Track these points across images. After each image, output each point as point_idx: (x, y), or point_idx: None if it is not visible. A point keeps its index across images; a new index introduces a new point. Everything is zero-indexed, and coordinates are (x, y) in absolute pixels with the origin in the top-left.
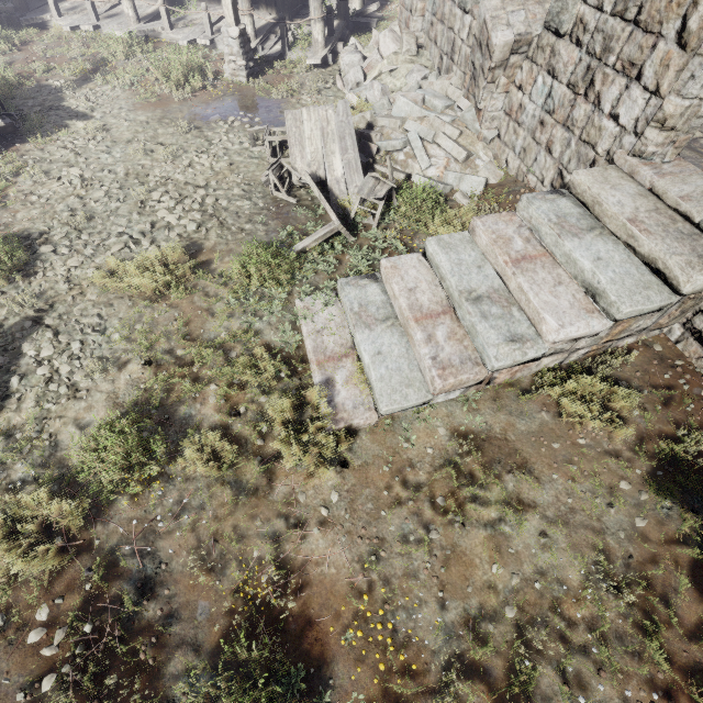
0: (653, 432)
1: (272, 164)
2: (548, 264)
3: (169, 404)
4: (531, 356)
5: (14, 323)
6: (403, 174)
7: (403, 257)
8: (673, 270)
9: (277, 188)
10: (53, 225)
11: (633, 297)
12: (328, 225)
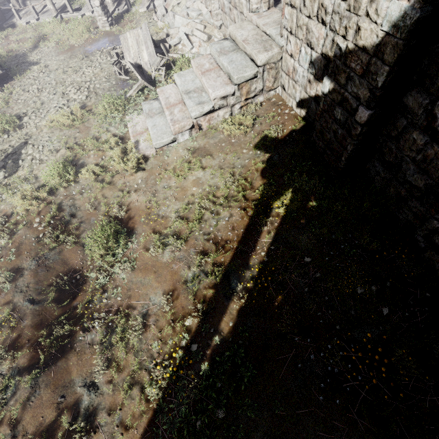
0: (261, 131)
1: (115, 62)
2: (217, 70)
3: (76, 160)
4: (207, 109)
5: (18, 145)
6: (180, 54)
7: (166, 86)
8: (254, 56)
9: (121, 74)
10: (28, 109)
11: (239, 72)
12: (138, 82)
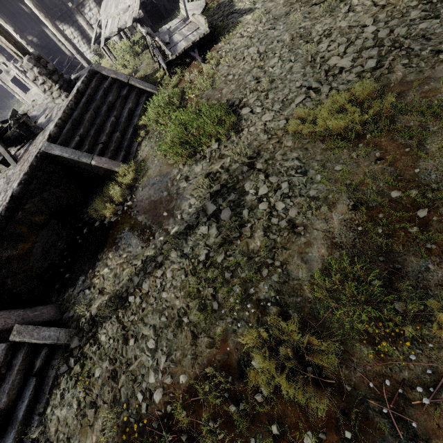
0: None
1: None
2: None
3: (394, 252)
4: None
5: (235, 168)
6: None
7: None
8: None
9: None
10: (246, 93)
11: None
12: None
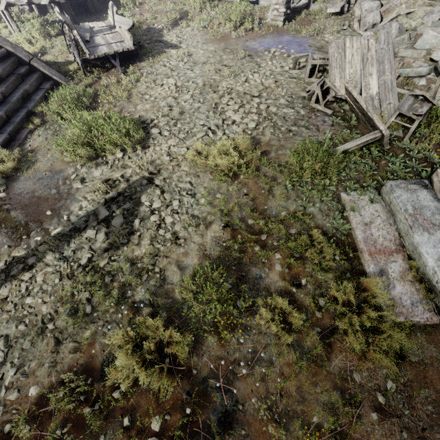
0: None
1: (320, 81)
2: None
3: (243, 264)
4: None
5: (136, 180)
6: None
7: None
8: None
9: (314, 101)
10: (158, 115)
11: None
12: (373, 133)
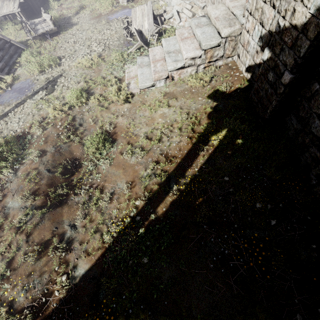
0: (215, 86)
1: (125, 27)
2: (192, 39)
3: (89, 90)
4: (179, 65)
5: (56, 76)
6: (170, 26)
7: (155, 47)
8: (220, 30)
9: (128, 36)
10: (66, 54)
11: (207, 40)
12: (138, 43)
